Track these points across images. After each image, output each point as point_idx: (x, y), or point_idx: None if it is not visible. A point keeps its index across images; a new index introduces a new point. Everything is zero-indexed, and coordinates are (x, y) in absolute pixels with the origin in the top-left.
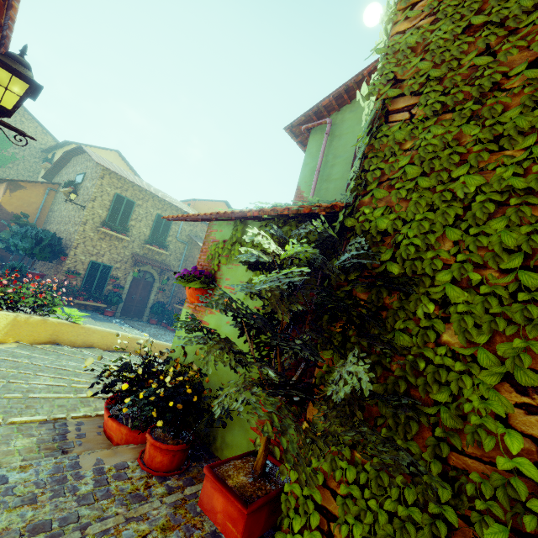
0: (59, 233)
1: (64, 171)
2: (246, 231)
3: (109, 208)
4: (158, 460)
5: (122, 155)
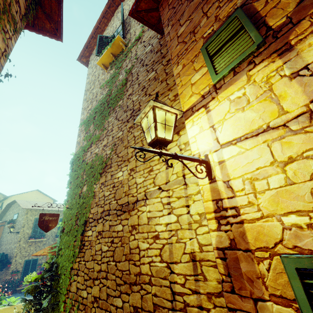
0: (6, 250)
1: (8, 213)
2: None
3: (32, 227)
4: None
5: (40, 191)
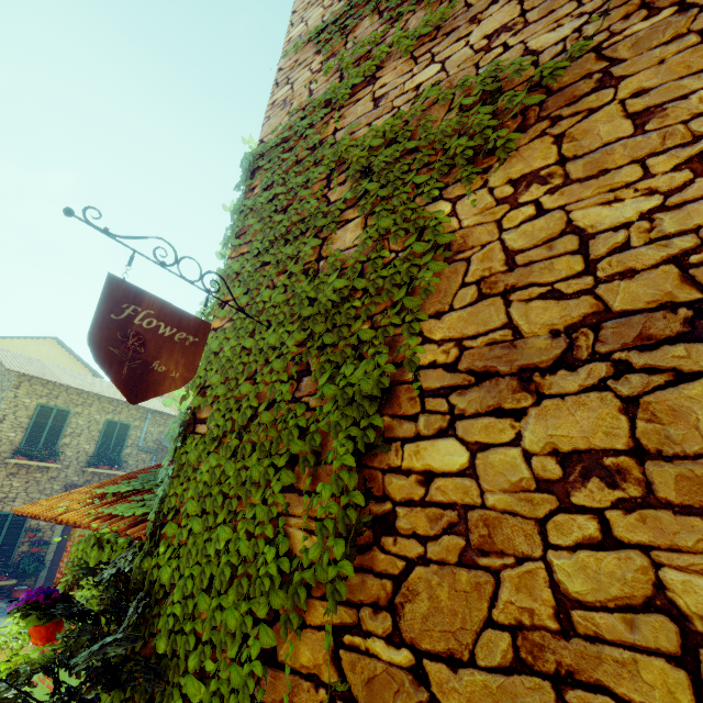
0: None
1: None
2: None
3: (28, 426)
4: None
5: (62, 342)
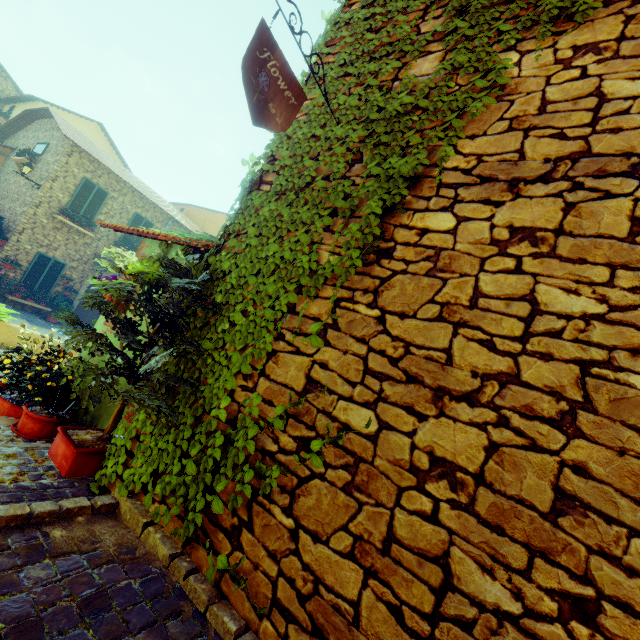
0: (1, 210)
1: (21, 134)
2: (169, 252)
3: (73, 193)
4: (29, 427)
5: (105, 131)
